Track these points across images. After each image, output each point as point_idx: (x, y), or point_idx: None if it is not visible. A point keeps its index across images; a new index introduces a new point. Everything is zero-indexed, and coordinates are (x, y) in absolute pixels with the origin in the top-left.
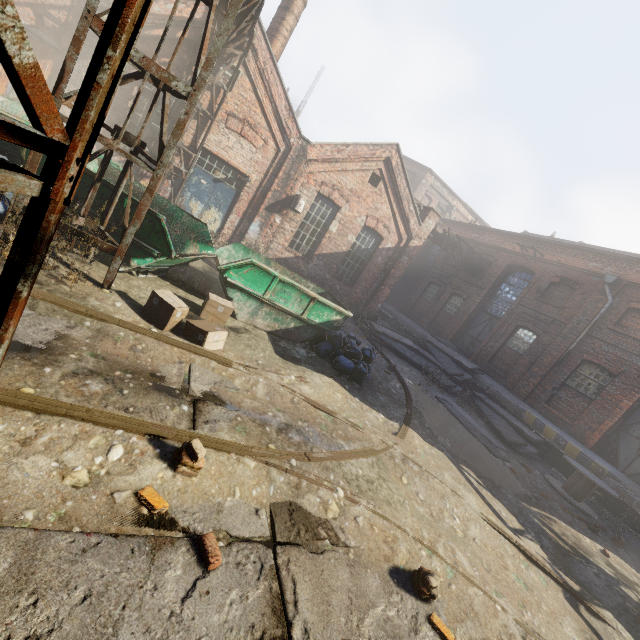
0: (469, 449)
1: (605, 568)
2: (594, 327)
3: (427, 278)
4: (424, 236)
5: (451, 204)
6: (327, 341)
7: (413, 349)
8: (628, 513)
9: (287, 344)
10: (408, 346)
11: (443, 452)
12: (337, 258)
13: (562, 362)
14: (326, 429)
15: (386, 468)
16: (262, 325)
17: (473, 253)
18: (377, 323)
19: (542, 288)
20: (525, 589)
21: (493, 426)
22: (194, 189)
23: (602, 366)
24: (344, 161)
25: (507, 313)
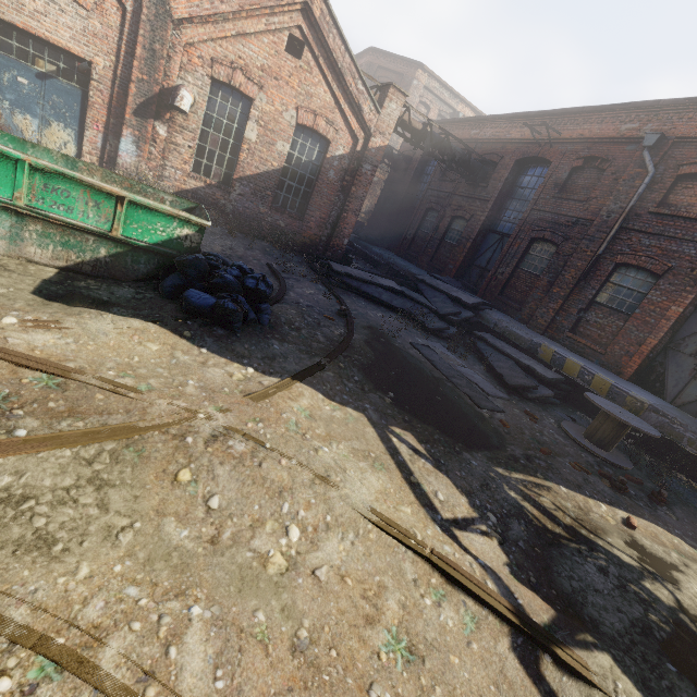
0: (431, 403)
1: (622, 553)
2: (630, 216)
3: (423, 205)
4: (388, 130)
5: (456, 110)
6: (176, 272)
7: (395, 291)
8: (677, 455)
9: (98, 283)
10: (387, 288)
11: (363, 413)
12: (269, 180)
13: (589, 273)
14: (0, 402)
15: (144, 459)
16: (44, 257)
17: (469, 153)
18: (341, 264)
19: (561, 180)
20: (403, 664)
21: (494, 370)
22: (12, 95)
23: (642, 267)
24: (237, 18)
25: (518, 225)
